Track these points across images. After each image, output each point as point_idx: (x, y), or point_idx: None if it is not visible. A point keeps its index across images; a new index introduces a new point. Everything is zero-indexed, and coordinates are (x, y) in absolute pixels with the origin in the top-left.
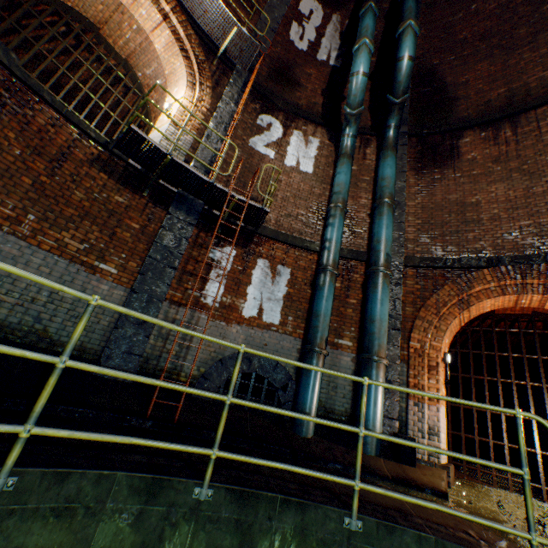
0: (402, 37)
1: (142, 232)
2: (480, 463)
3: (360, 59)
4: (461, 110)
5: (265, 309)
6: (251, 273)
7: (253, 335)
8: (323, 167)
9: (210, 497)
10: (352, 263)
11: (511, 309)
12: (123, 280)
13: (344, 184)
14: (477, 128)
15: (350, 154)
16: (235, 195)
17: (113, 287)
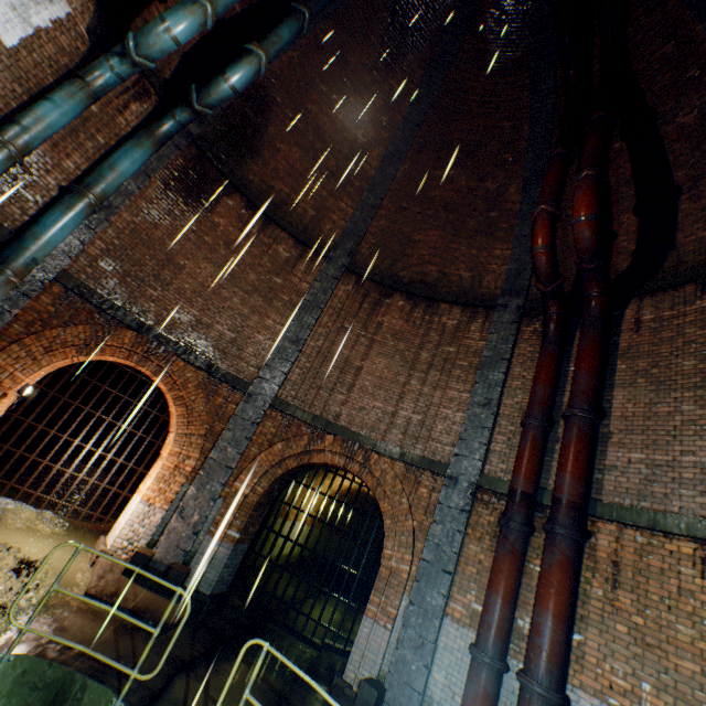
0: (246, 57)
1: None
2: None
3: (185, 18)
4: (253, 171)
5: None
6: None
7: None
8: (42, 59)
9: None
10: None
11: None
12: None
13: (49, 126)
14: (247, 201)
15: (98, 93)
16: None
17: None
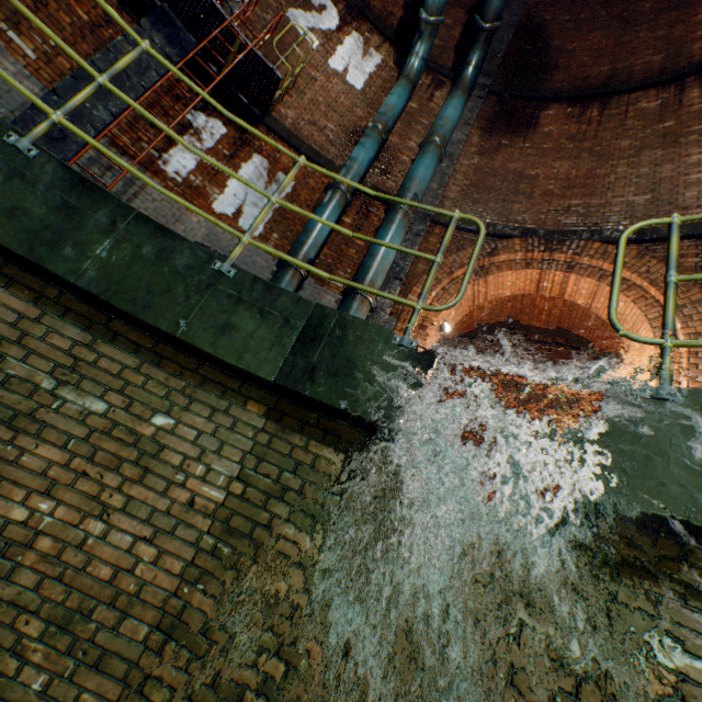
0: None
1: (91, 30)
2: (396, 249)
3: None
4: (556, 81)
5: (246, 214)
6: (240, 166)
7: (220, 235)
8: (376, 90)
9: (31, 156)
10: (374, 204)
11: (537, 319)
12: (43, 75)
13: (393, 107)
14: (566, 103)
15: (413, 81)
16: (238, 33)
17: (24, 75)
